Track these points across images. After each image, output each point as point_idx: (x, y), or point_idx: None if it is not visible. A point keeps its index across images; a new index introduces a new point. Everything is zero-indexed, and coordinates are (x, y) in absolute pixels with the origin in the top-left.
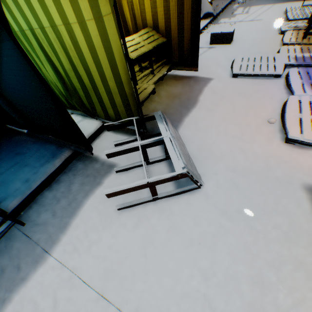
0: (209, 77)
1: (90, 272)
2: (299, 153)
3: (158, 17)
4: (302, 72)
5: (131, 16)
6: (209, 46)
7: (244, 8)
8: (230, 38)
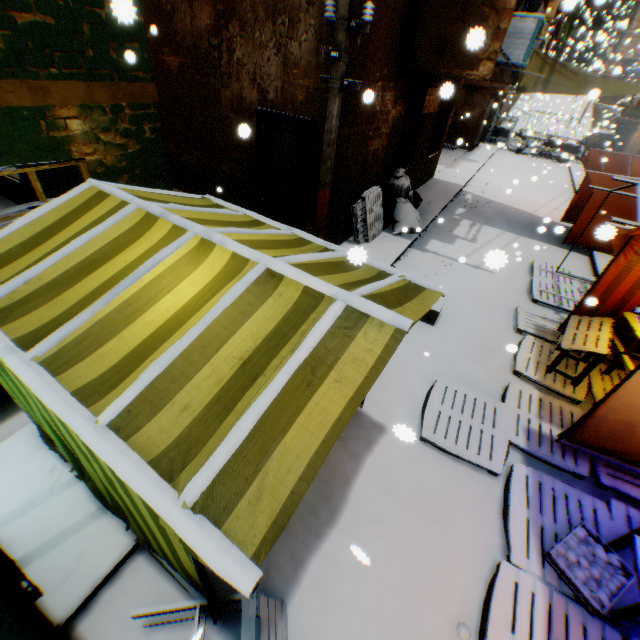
0: (380, 422)
1: None
2: None
3: None
4: (533, 485)
5: None
6: None
7: (472, 223)
8: (435, 318)
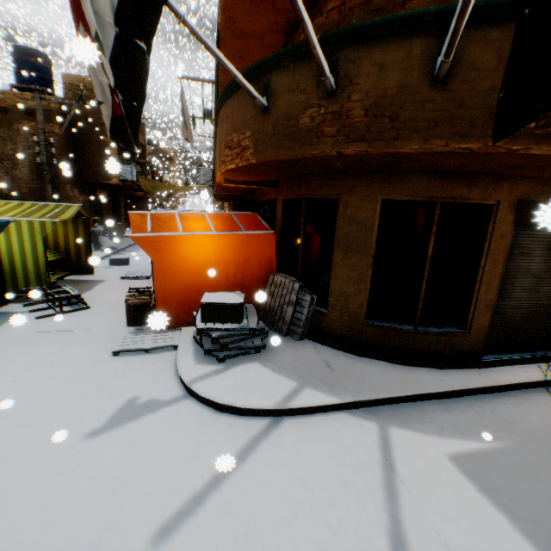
0: (105, 279)
1: (25, 330)
2: None
3: (60, 244)
4: None
5: None
6: (109, 266)
7: None
8: (126, 262)
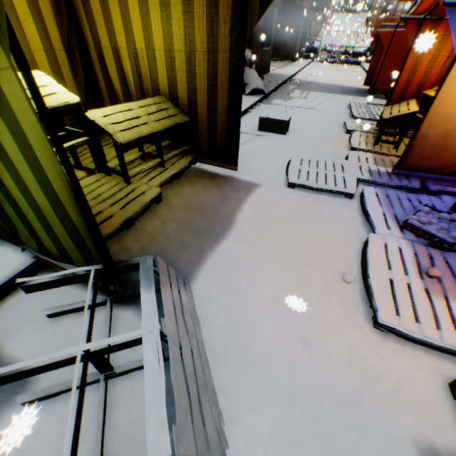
0: (254, 182)
1: None
2: (399, 355)
3: (177, 83)
4: (382, 195)
5: (134, 72)
6: (257, 132)
7: (302, 91)
8: (285, 127)
